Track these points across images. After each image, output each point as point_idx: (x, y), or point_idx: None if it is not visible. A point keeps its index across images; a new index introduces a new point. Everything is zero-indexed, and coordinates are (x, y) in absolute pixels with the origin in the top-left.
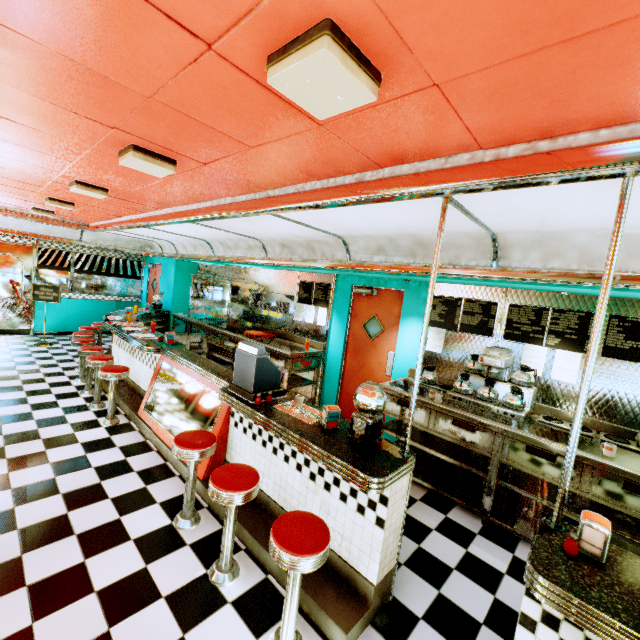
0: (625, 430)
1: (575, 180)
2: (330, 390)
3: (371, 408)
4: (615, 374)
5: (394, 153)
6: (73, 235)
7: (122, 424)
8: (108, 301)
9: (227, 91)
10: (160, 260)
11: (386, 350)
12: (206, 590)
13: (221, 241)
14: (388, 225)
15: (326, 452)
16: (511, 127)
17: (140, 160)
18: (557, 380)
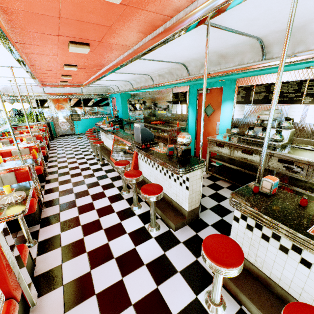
0: None
1: None
2: (191, 145)
3: (182, 143)
4: None
5: (170, 7)
6: (79, 90)
7: (105, 163)
8: (99, 118)
9: (81, 3)
10: (114, 95)
11: (215, 121)
12: (129, 211)
13: (134, 80)
14: (198, 50)
15: (163, 162)
16: None
17: (74, 47)
18: (309, 123)
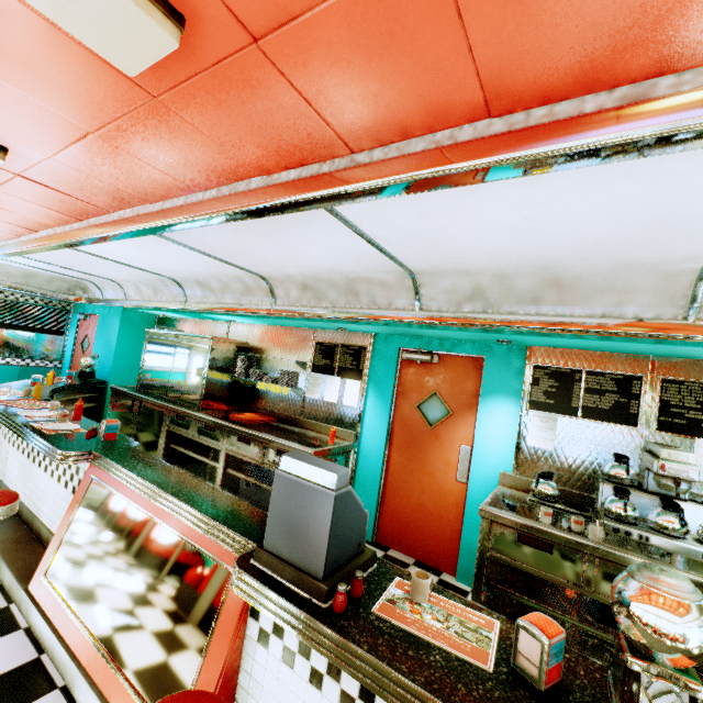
0: None
1: None
2: (365, 503)
3: None
4: None
5: None
6: None
7: None
8: (6, 366)
9: None
10: (97, 309)
11: (456, 443)
12: None
13: (200, 281)
14: (532, 246)
15: None
16: None
17: None
18: None
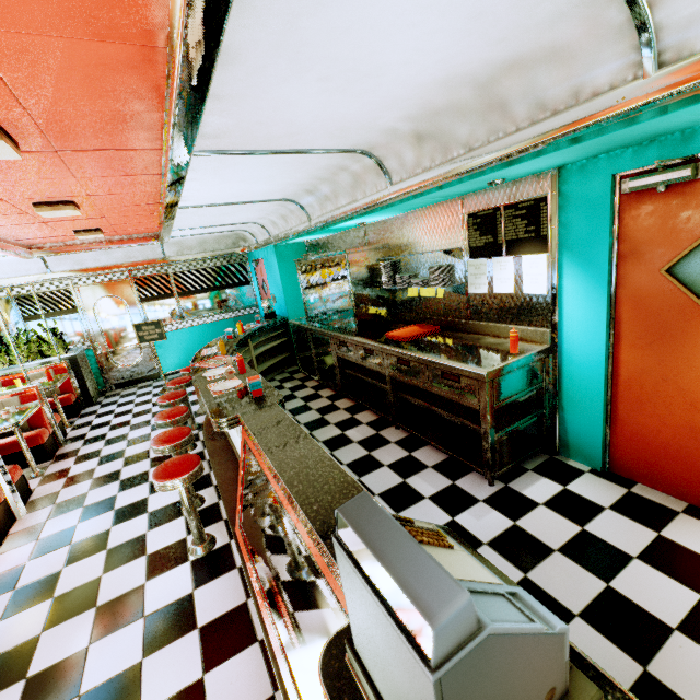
0: None
1: None
2: (582, 423)
3: None
4: None
5: None
6: (154, 253)
7: (217, 550)
8: (224, 320)
9: None
10: (260, 253)
11: None
12: None
13: (309, 190)
14: None
15: None
16: None
17: None
18: None
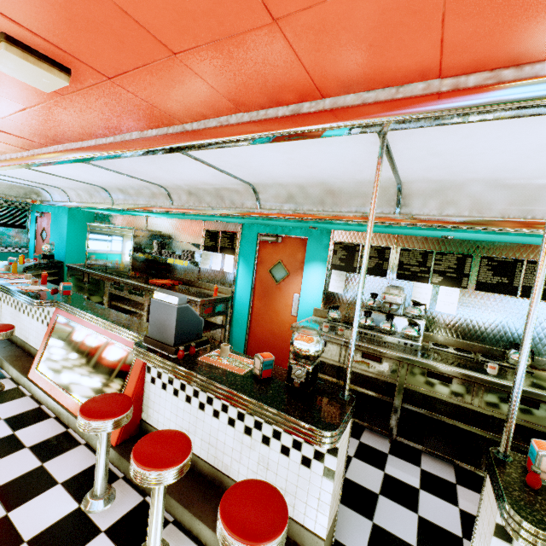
0: (494, 350)
1: (538, 112)
2: (239, 332)
3: (311, 354)
4: (485, 304)
5: (344, 76)
6: None
7: (8, 390)
8: None
9: None
10: (49, 208)
11: (291, 293)
12: None
13: (121, 188)
14: (305, 171)
15: (270, 407)
16: (488, 46)
17: (16, 58)
18: (440, 312)
